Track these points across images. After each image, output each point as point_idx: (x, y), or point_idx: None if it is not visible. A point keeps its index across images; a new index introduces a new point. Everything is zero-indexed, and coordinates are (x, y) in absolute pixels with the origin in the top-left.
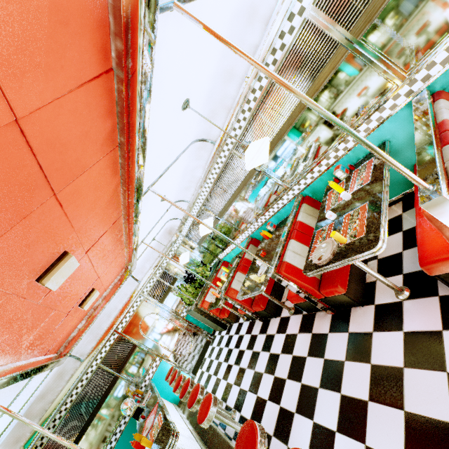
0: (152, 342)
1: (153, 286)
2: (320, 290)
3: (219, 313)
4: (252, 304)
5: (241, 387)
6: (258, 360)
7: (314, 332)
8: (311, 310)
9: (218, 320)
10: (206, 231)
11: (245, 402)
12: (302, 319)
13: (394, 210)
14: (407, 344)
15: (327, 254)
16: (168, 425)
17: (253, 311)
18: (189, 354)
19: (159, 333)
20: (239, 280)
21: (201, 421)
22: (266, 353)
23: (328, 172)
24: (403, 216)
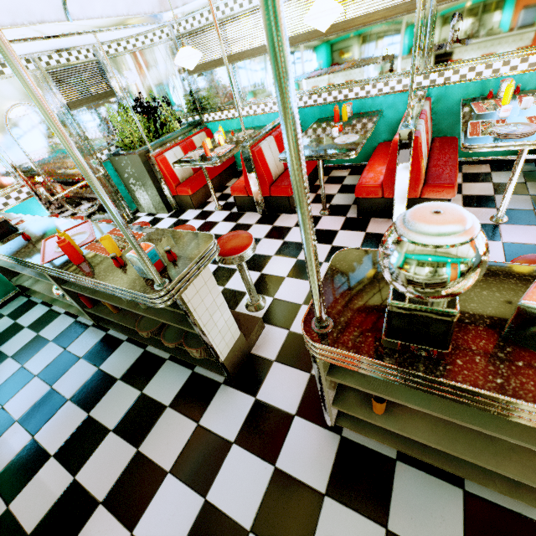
0: (24, 157)
1: (65, 66)
2: (426, 185)
3: (176, 184)
4: (274, 184)
5: (222, 265)
6: (259, 245)
7: (370, 232)
8: (368, 214)
9: (165, 195)
10: (327, 18)
11: (235, 278)
12: (347, 220)
13: (480, 168)
14: (508, 249)
15: (527, 130)
16: (179, 233)
17: (267, 194)
18: (86, 216)
19: (45, 153)
20: (270, 146)
21: (235, 253)
22: (276, 240)
23: (483, 83)
24: (492, 174)
